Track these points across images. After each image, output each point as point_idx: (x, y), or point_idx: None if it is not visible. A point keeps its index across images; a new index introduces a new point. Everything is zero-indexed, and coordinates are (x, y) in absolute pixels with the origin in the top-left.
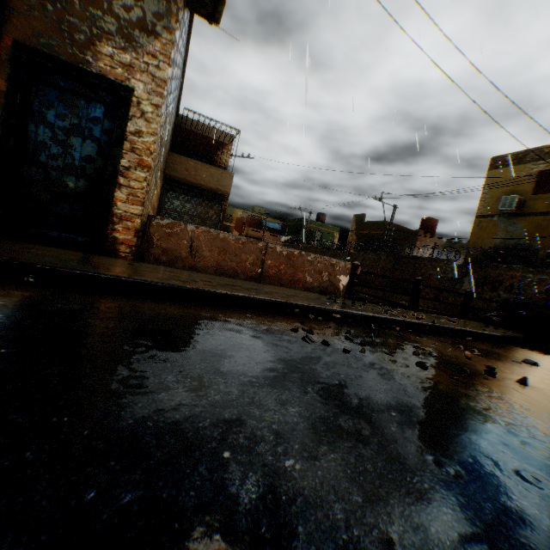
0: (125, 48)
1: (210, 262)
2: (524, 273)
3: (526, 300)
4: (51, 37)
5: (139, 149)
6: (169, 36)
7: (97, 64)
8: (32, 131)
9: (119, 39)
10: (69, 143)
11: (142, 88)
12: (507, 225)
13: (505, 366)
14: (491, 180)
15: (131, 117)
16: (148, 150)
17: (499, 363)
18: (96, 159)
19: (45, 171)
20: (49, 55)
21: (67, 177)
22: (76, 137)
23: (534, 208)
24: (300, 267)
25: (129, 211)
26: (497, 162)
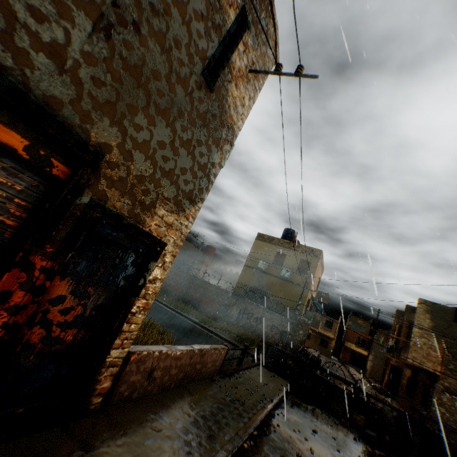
0: (173, 210)
1: (158, 380)
2: (265, 312)
3: (281, 350)
4: (125, 196)
5: (149, 294)
6: (201, 204)
7: (150, 222)
8: (55, 284)
9: (173, 203)
10: (88, 292)
11: (171, 241)
12: (259, 277)
13: (319, 447)
14: (256, 246)
15: (155, 266)
16: (155, 294)
17: (315, 443)
18: (107, 305)
19: (48, 329)
20: (117, 214)
21: (69, 331)
22: (98, 285)
23: (272, 271)
24: (205, 361)
25: (118, 356)
26: (260, 237)
